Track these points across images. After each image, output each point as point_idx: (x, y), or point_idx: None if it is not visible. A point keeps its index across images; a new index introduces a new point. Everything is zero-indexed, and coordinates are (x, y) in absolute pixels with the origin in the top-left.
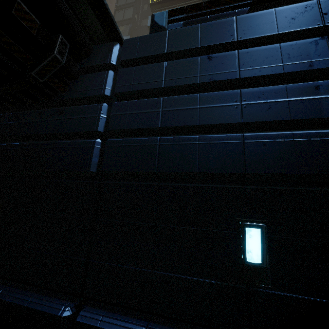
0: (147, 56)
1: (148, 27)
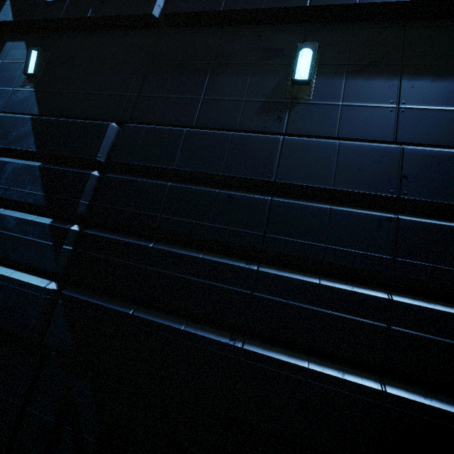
0: None
1: None
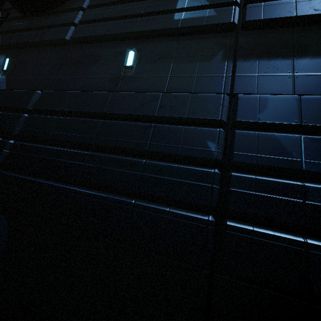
0: None
1: None
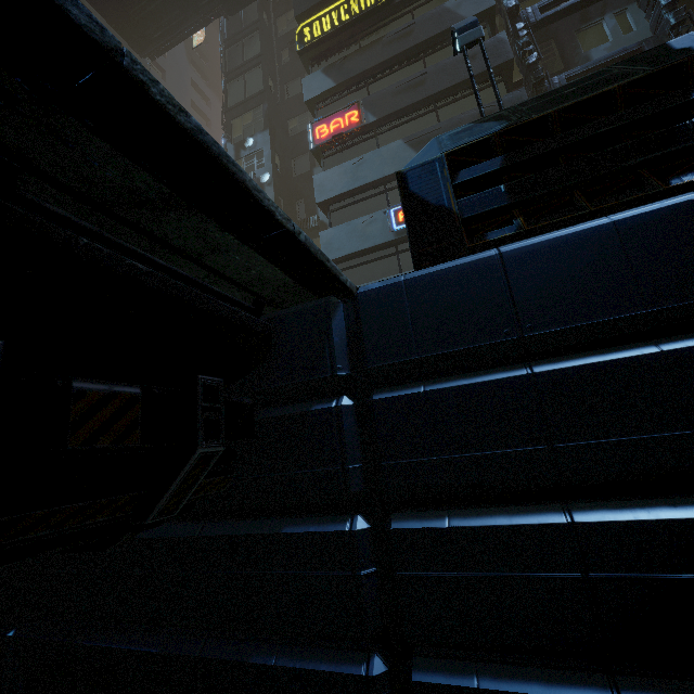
0: (455, 351)
1: (307, 103)
